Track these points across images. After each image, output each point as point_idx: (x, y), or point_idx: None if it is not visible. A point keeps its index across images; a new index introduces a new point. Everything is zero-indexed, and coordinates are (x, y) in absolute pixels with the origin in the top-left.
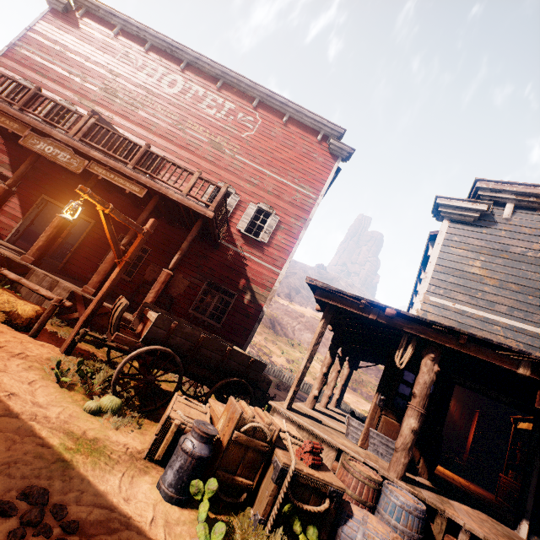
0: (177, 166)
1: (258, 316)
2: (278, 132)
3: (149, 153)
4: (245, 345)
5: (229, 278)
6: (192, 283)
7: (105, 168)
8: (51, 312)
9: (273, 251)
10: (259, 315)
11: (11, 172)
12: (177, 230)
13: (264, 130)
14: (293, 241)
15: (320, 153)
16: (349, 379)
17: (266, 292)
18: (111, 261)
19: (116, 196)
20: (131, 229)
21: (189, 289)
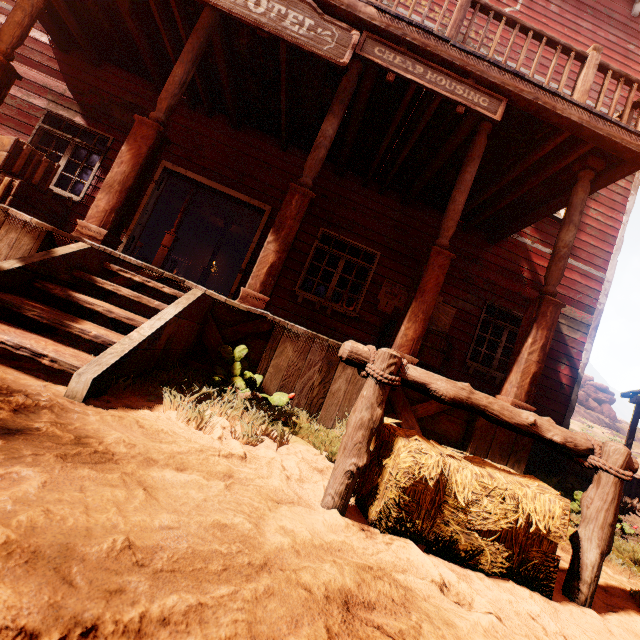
0: (544, 40)
1: (579, 360)
2: (562, 4)
3: (478, 7)
4: (568, 413)
5: (522, 295)
6: (461, 310)
7: (398, 49)
8: (618, 504)
9: (587, 238)
10: (582, 359)
11: (88, 119)
12: (417, 213)
13: (536, 0)
14: (617, 217)
15: (639, 43)
16: (634, 431)
17: (586, 315)
18: (433, 286)
19: (296, 153)
20: (452, 206)
21: (457, 323)
